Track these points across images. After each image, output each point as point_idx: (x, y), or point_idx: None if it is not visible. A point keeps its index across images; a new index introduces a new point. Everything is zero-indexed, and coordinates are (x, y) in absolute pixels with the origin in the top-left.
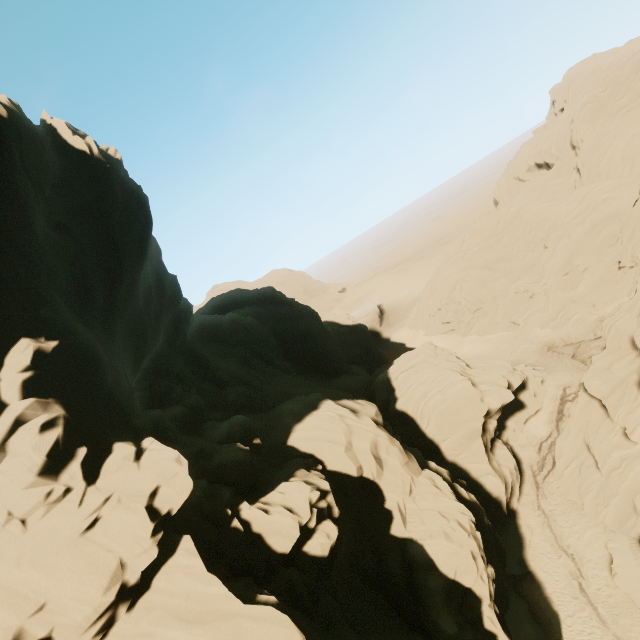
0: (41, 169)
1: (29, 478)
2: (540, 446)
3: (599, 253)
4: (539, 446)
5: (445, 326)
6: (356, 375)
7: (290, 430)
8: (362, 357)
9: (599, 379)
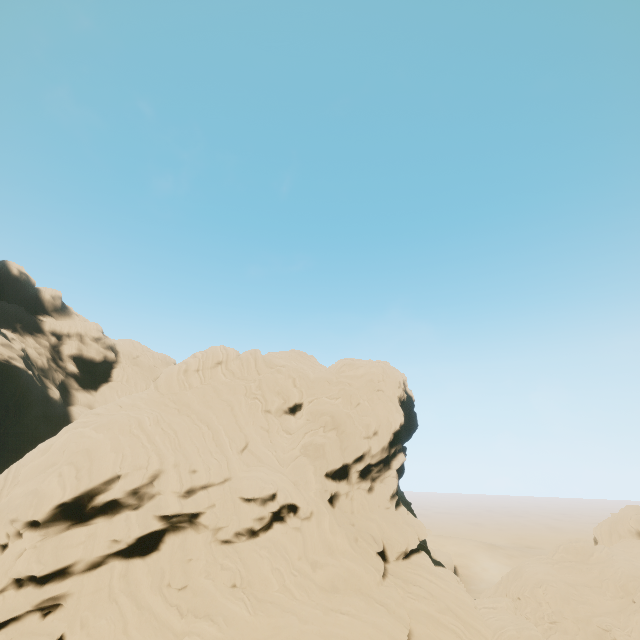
0: None
1: (387, 494)
2: None
3: None
4: None
5: None
6: None
7: None
8: None
9: None
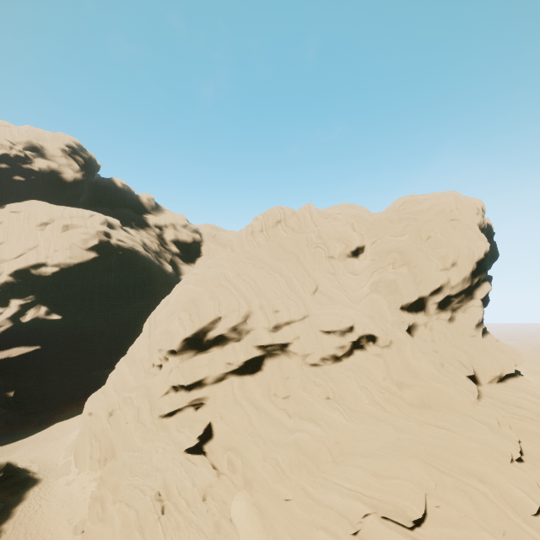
0: None
1: (472, 323)
2: None
3: None
4: None
5: None
6: None
7: None
8: None
9: None
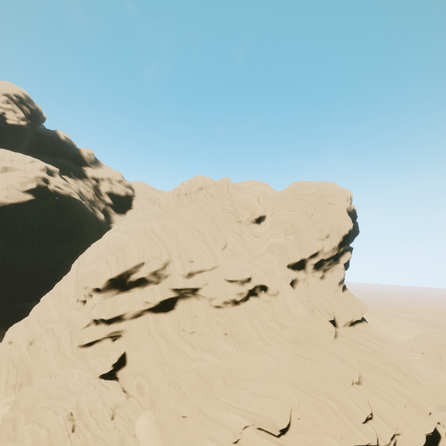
0: None
1: (336, 281)
2: None
3: None
4: None
5: None
6: None
7: None
8: None
9: None
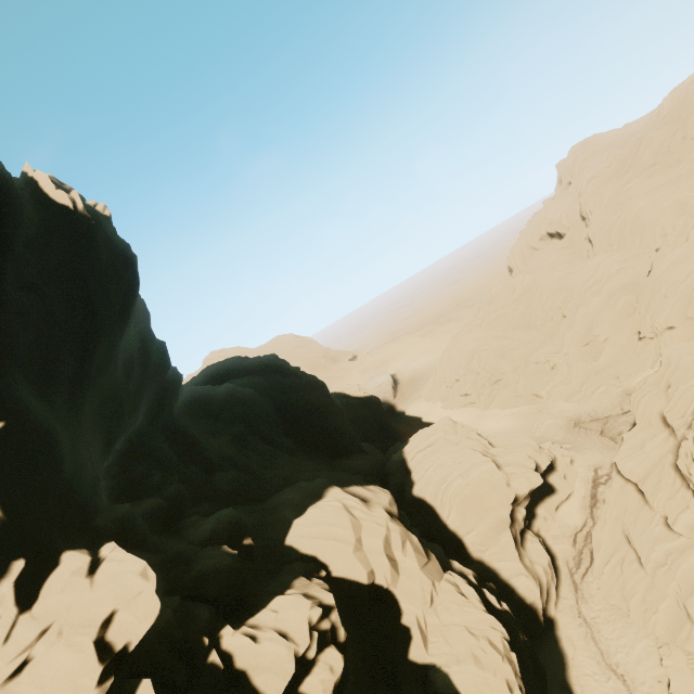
0: (14, 223)
1: None
2: (575, 537)
3: (618, 323)
4: (574, 537)
5: (464, 398)
6: (367, 455)
7: (289, 525)
8: (374, 433)
9: (633, 460)
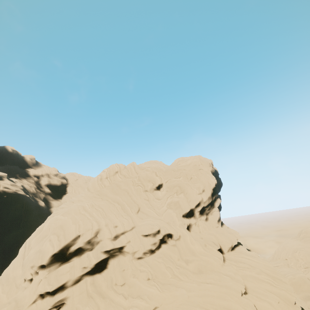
0: None
1: (215, 220)
2: None
3: None
4: None
5: None
6: None
7: None
8: None
9: None
